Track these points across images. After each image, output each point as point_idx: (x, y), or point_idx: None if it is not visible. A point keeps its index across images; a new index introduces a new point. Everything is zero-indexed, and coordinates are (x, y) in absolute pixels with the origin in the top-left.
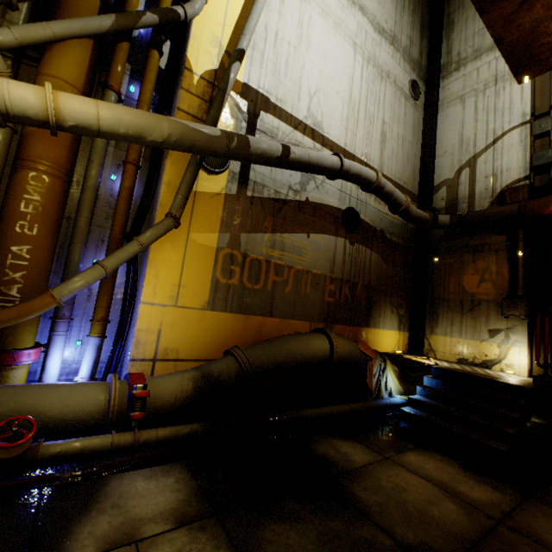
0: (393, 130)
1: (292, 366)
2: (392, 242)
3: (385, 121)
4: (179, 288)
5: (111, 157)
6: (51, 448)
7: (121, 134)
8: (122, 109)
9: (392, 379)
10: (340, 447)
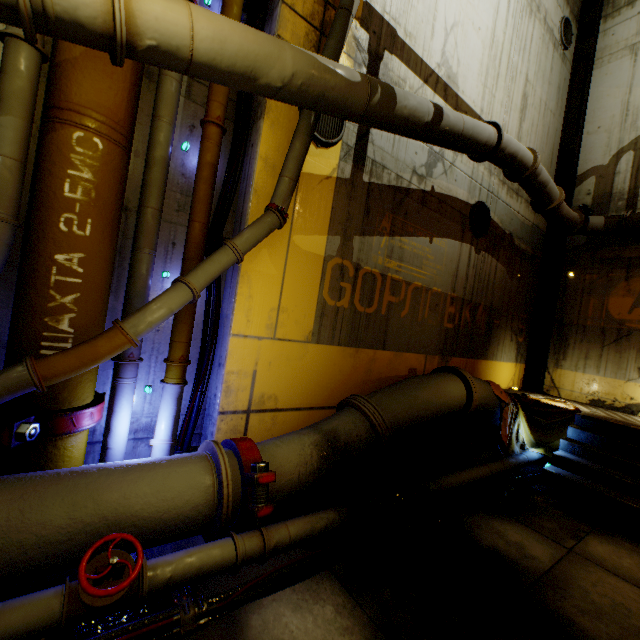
0: (536, 93)
1: (426, 421)
2: (519, 250)
3: (528, 78)
4: (278, 314)
5: (181, 113)
6: (158, 573)
7: (222, 70)
8: (226, 21)
9: (524, 427)
10: (505, 533)
